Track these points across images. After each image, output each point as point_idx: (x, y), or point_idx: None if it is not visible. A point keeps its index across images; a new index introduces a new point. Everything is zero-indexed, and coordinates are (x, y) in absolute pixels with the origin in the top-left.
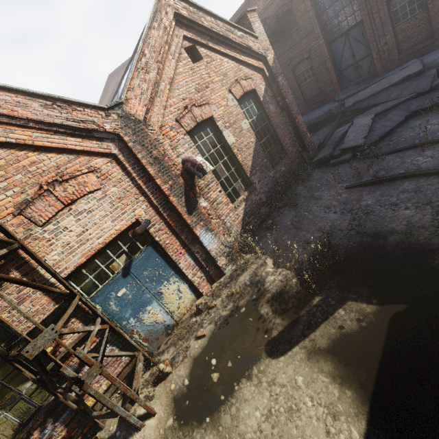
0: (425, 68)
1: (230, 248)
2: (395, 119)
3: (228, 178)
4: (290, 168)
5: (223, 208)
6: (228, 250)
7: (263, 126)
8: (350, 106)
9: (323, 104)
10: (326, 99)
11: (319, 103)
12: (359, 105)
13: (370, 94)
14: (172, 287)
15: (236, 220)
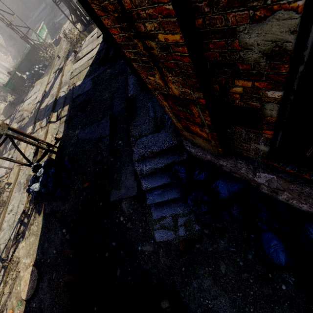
0: (48, 5)
1: (12, 66)
2: (45, 24)
3: (0, 49)
4: (22, 45)
5: (3, 57)
6: (12, 66)
7: (2, 31)
8: (35, 20)
9: (28, 19)
10: (28, 16)
11: (26, 19)
12: (37, 19)
13: (37, 15)
14: (1, 75)
15: (10, 60)
